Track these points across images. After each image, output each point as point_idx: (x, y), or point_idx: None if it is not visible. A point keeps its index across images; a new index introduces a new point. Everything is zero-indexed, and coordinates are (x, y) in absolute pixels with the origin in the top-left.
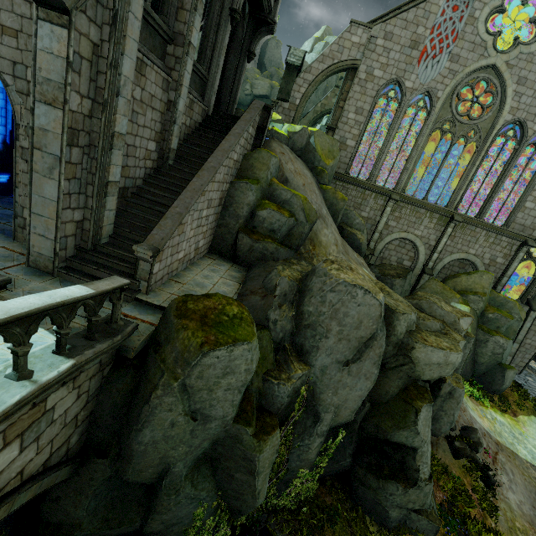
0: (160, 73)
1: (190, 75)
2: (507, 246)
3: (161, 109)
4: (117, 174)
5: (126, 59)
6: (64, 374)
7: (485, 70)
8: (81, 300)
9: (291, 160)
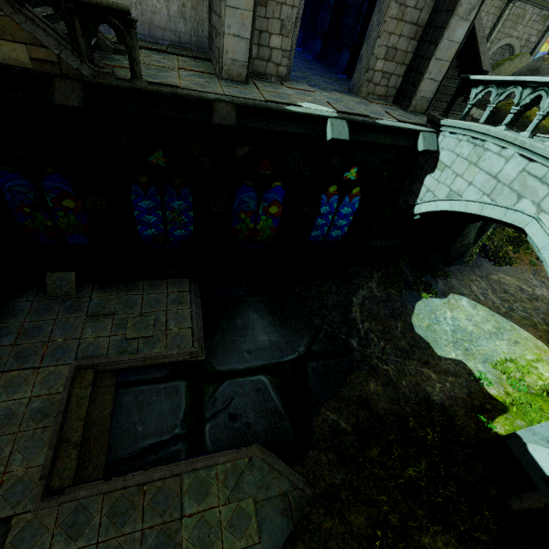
0: None
1: None
2: (543, 22)
3: None
4: None
5: None
6: None
7: None
8: None
9: None
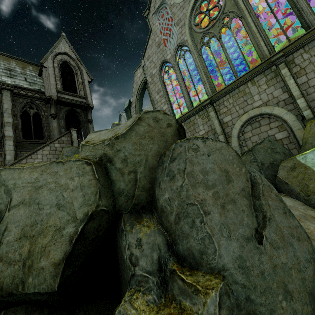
0: None
1: (13, 145)
2: None
3: None
4: None
5: None
6: None
7: (198, 1)
8: None
9: None
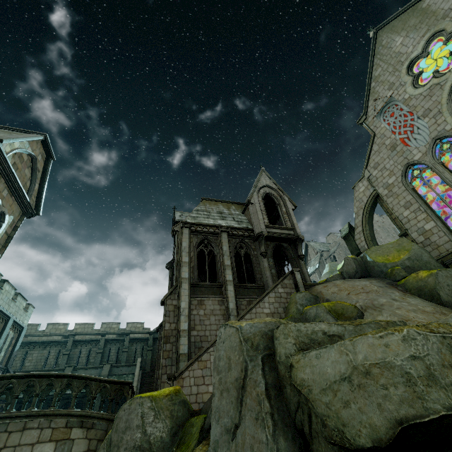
0: (215, 299)
1: (233, 291)
2: None
3: (222, 313)
4: (186, 349)
5: (182, 302)
6: (79, 412)
7: None
8: (103, 382)
9: (335, 285)
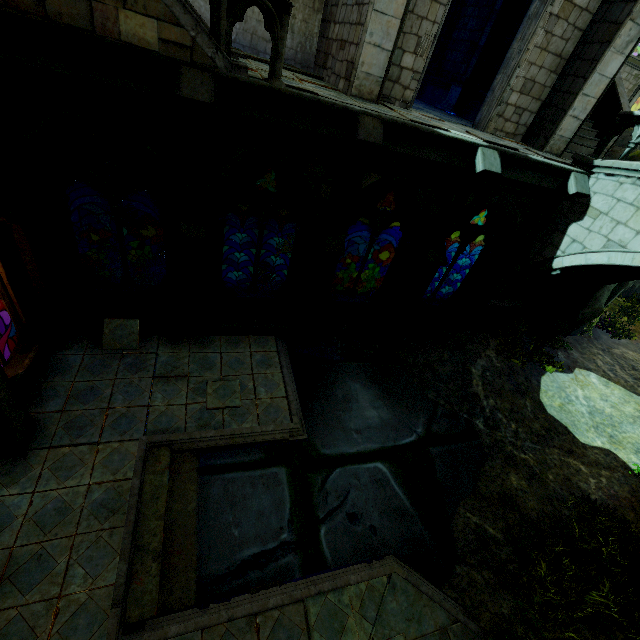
0: None
1: None
2: (634, 81)
3: None
4: None
5: None
6: None
7: None
8: None
9: None
